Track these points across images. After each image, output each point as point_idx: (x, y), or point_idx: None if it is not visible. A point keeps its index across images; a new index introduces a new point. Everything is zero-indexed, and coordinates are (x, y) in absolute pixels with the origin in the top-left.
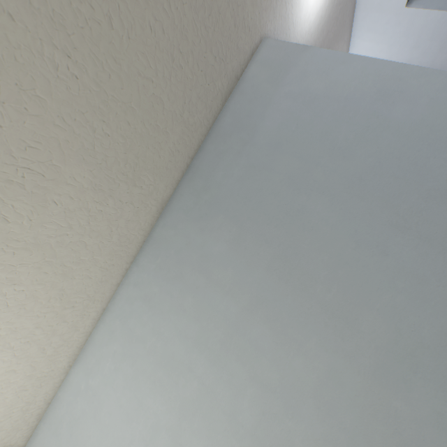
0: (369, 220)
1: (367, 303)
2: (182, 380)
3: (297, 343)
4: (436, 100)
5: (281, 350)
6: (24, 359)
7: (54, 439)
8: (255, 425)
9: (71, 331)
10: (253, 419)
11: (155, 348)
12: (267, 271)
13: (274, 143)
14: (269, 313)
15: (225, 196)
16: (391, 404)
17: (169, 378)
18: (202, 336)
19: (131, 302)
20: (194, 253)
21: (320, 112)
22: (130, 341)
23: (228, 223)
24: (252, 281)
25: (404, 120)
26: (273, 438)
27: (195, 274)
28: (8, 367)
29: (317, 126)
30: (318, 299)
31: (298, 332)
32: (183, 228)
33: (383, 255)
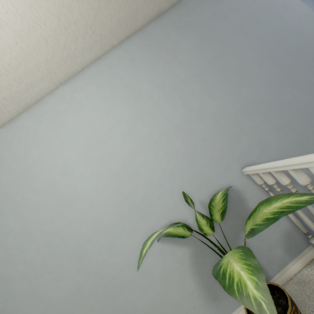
0: (260, 53)
1: (247, 84)
2: (144, 101)
3: (212, 94)
4: (301, 17)
5: (203, 96)
6: (55, 41)
7: (34, 123)
8: (179, 124)
9: (80, 52)
10: (179, 121)
11: (130, 84)
12: (208, 62)
13: (231, 8)
14: (203, 80)
15: (197, 23)
16: (243, 121)
17: (135, 100)
18: (162, 84)
19: (120, 59)
20: (170, 45)
21: (257, 3)
22: (113, 79)
23: (194, 36)
24: (198, 65)
25: (288, 20)
26: (187, 129)
27: (167, 55)
28: (48, 35)
29: (253, 8)
30: (227, 78)
31: (214, 90)
32: (167, 30)
33: (260, 68)
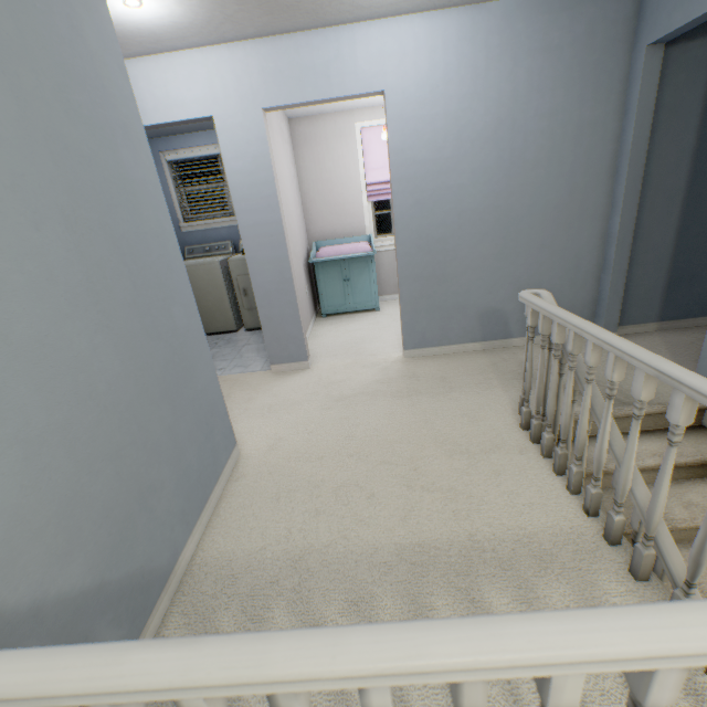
0: (48, 186)
1: None
2: None
3: None
4: (147, 184)
5: None
6: None
7: None
8: None
9: None
10: None
11: None
12: None
13: None
14: None
15: None
16: None
17: None
18: None
19: None
20: None
21: (79, 54)
22: None
23: None
24: None
25: (127, 166)
26: None
27: None
28: None
29: (66, 54)
30: None
31: None
32: None
33: (35, 228)
